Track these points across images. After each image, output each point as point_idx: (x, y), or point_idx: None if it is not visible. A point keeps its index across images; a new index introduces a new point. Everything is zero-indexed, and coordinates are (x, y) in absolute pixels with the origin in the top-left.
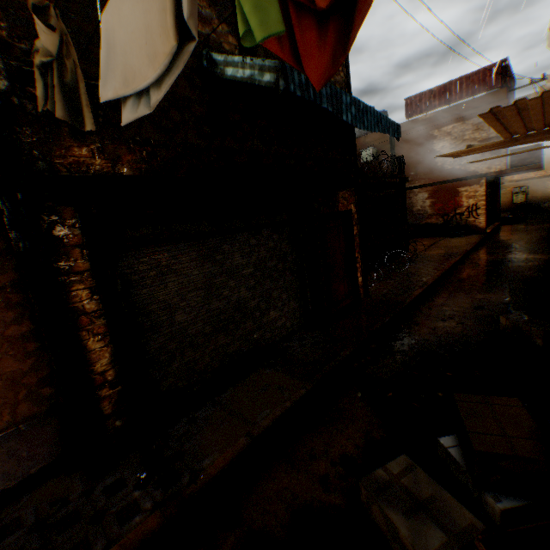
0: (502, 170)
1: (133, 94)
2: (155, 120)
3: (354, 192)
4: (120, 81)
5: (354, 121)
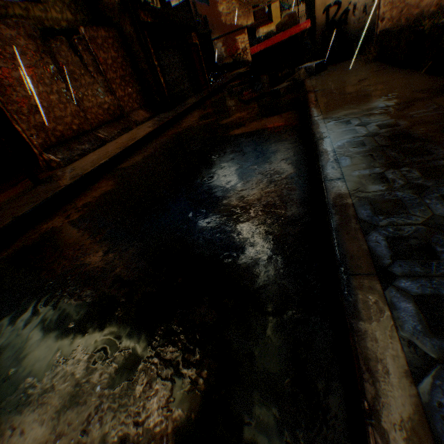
0: (253, 24)
1: (175, 1)
2: (148, 4)
3: (196, 35)
4: None
5: (197, 1)
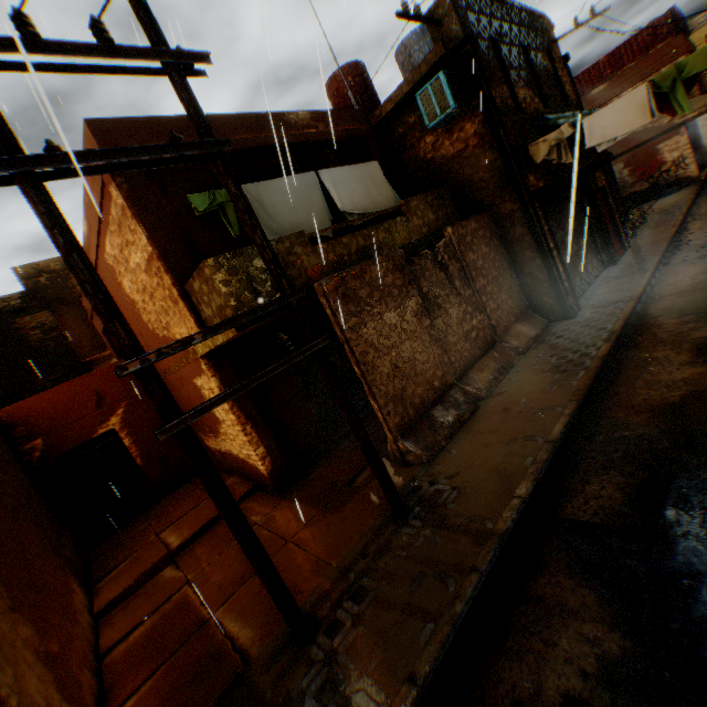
0: (700, 113)
1: (605, 142)
2: None
3: (600, 172)
4: (599, 139)
5: None
